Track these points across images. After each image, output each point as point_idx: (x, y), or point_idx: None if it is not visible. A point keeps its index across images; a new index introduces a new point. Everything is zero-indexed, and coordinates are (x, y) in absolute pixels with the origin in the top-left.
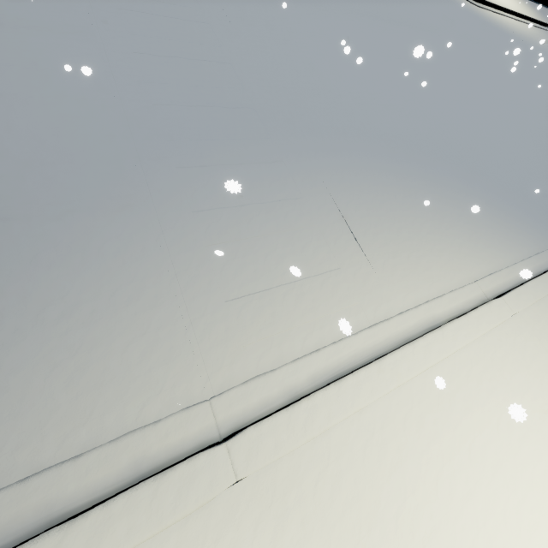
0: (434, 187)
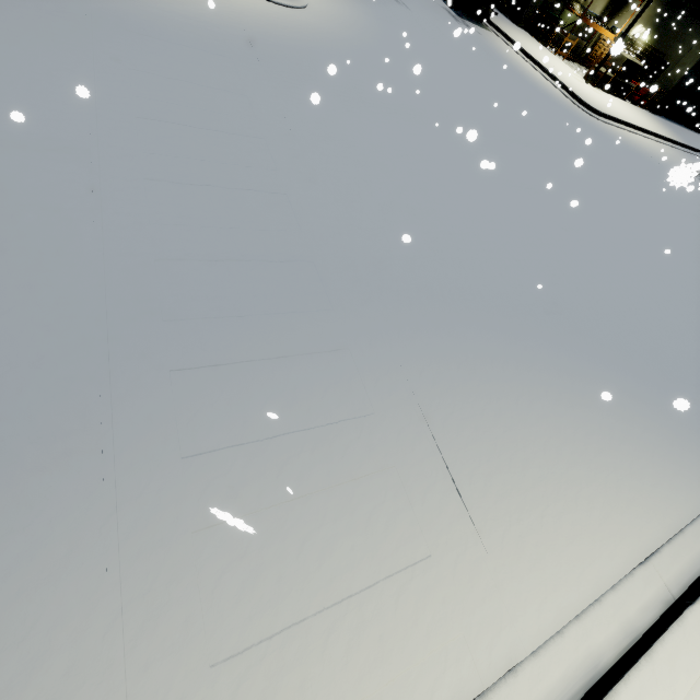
0: (571, 379)
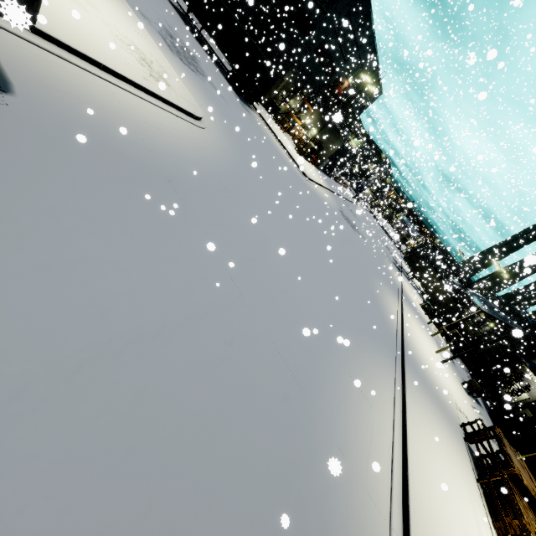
0: (364, 347)
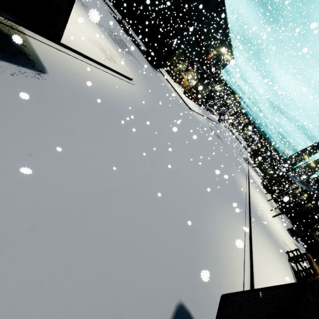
0: (226, 204)
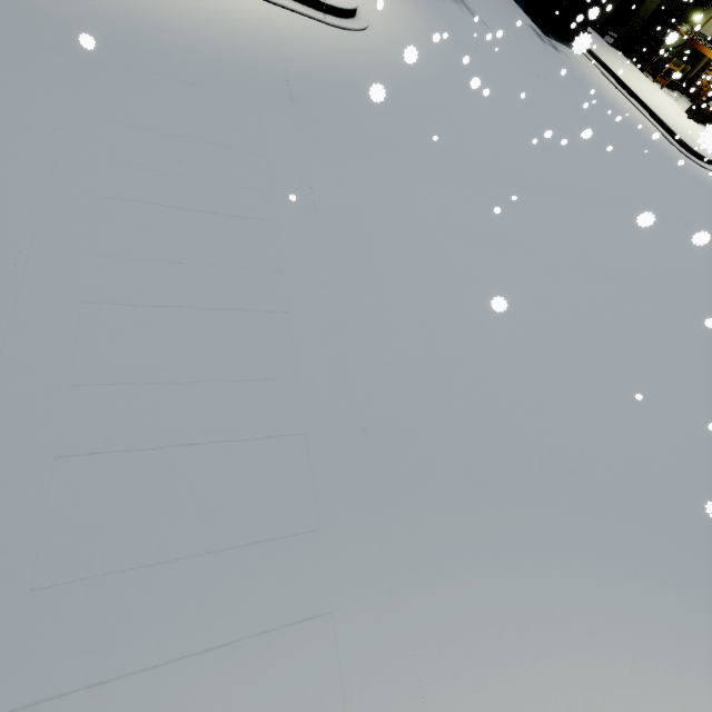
0: (669, 630)
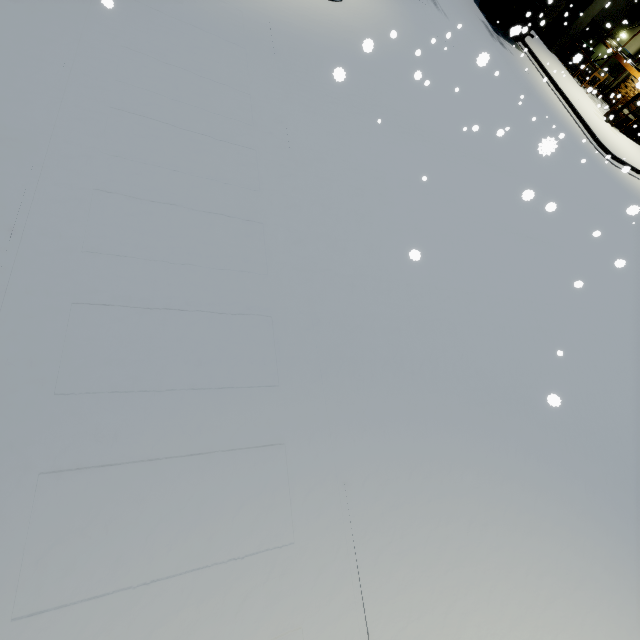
0: (535, 493)
